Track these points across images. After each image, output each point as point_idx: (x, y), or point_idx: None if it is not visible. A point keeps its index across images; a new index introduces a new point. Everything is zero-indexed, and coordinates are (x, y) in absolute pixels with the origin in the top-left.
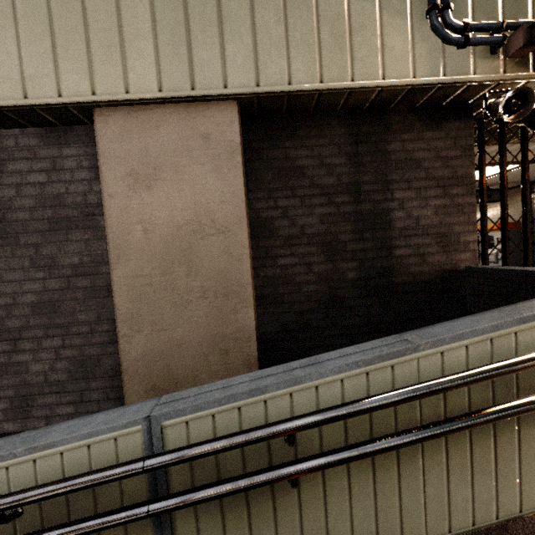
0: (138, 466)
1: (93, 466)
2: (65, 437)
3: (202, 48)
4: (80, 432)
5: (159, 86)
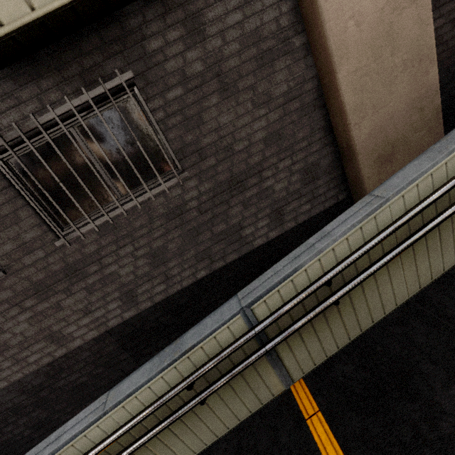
0: None
1: None
2: None
3: None
4: None
5: None
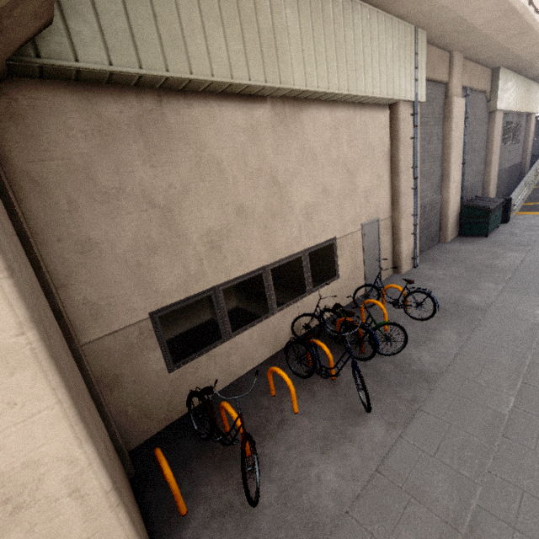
0: None
1: None
2: None
3: (537, 107)
4: None
5: (536, 112)
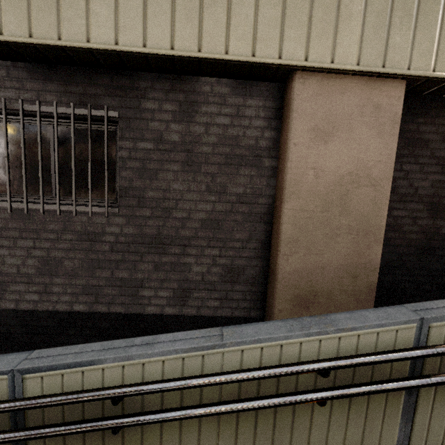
0: (433, 351)
1: (376, 347)
2: (363, 325)
3: (398, 34)
4: (372, 323)
5: (357, 61)
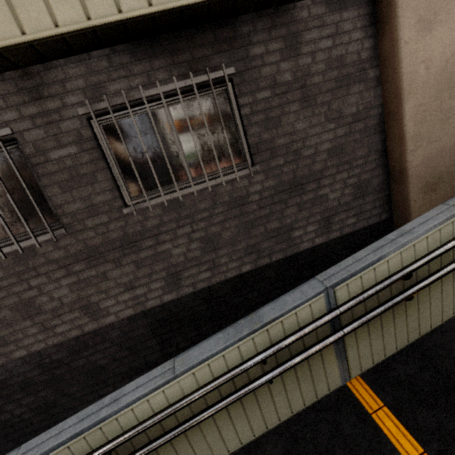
0: None
1: None
2: None
3: None
4: None
5: None
